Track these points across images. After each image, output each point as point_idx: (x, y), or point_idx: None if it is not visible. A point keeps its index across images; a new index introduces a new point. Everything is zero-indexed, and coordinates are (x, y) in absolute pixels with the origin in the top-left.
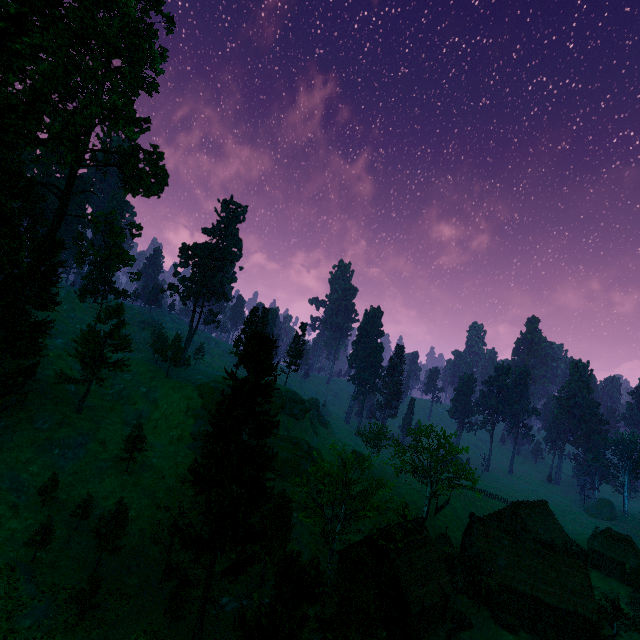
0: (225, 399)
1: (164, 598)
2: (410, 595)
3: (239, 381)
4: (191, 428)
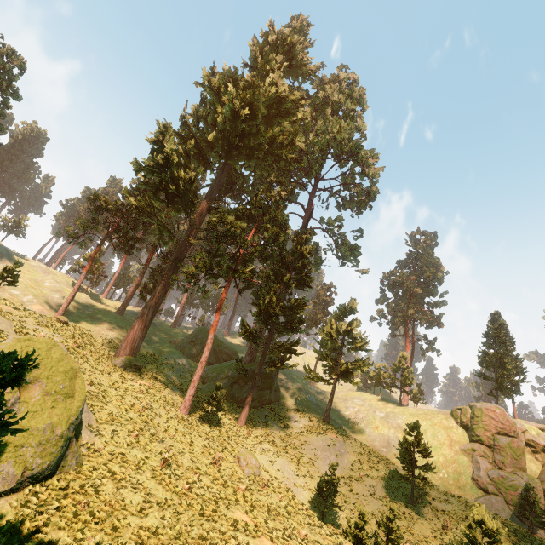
0: None
1: None
2: None
3: None
4: (469, 471)
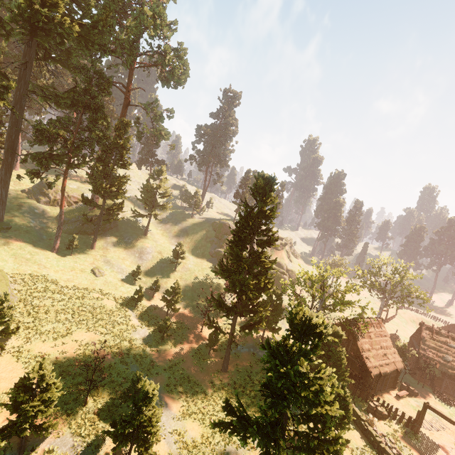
0: (242, 218)
1: (204, 339)
2: (371, 364)
3: (250, 207)
4: (209, 249)
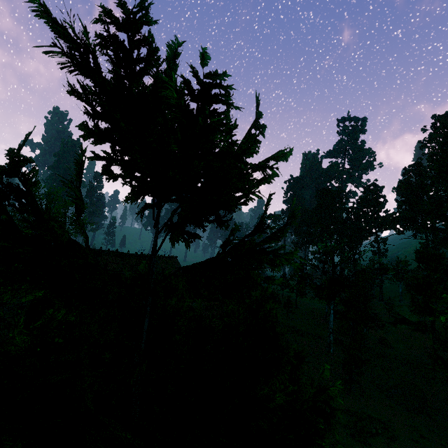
0: None
1: None
2: None
3: None
4: None
